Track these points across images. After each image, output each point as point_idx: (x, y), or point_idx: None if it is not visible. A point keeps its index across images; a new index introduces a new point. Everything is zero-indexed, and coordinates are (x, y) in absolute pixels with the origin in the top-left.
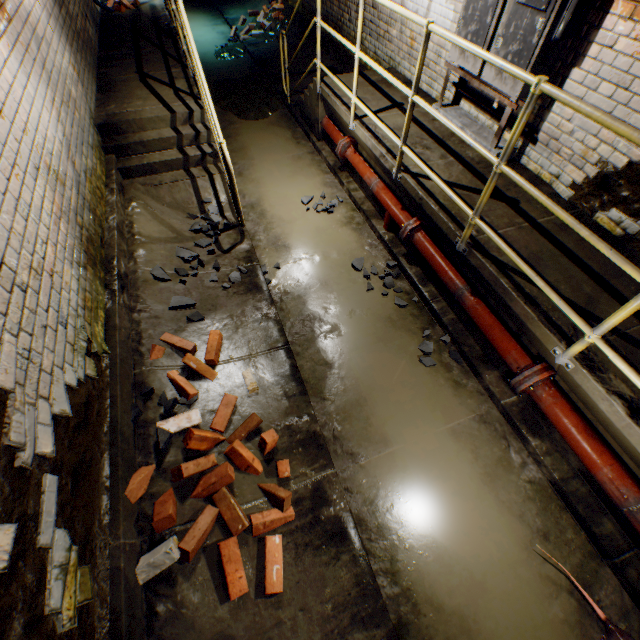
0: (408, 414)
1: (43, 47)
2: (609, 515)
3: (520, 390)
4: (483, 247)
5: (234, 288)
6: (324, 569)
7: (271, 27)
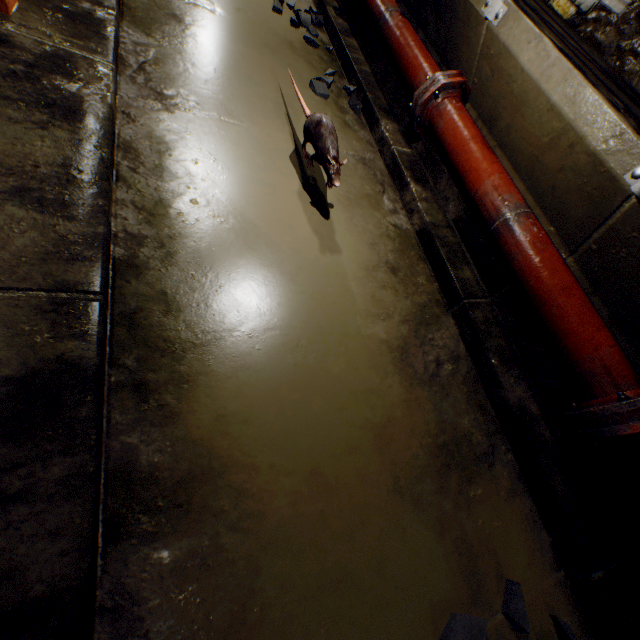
0: (271, 111)
1: None
2: (472, 267)
3: (422, 102)
4: None
5: None
6: (0, 122)
7: None
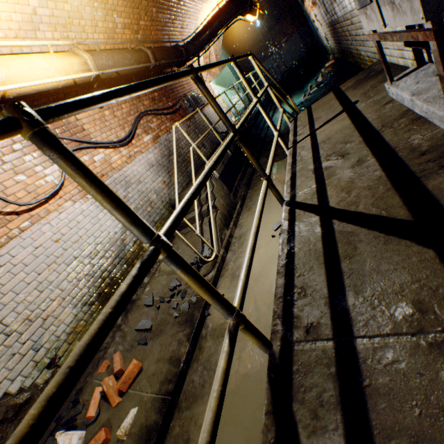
0: None
1: (132, 187)
2: None
3: None
4: (290, 378)
5: (180, 317)
6: None
7: (322, 81)
